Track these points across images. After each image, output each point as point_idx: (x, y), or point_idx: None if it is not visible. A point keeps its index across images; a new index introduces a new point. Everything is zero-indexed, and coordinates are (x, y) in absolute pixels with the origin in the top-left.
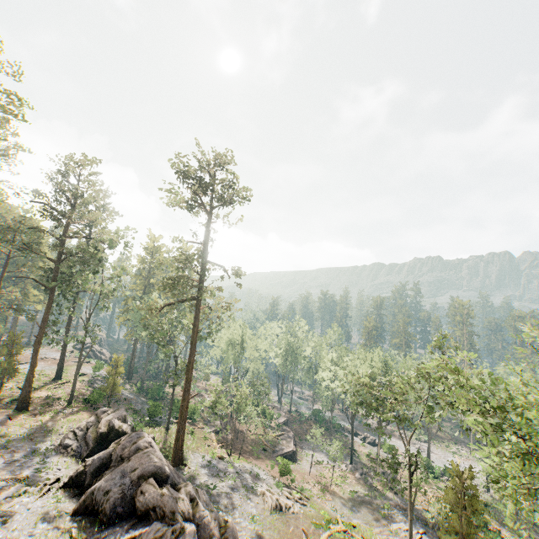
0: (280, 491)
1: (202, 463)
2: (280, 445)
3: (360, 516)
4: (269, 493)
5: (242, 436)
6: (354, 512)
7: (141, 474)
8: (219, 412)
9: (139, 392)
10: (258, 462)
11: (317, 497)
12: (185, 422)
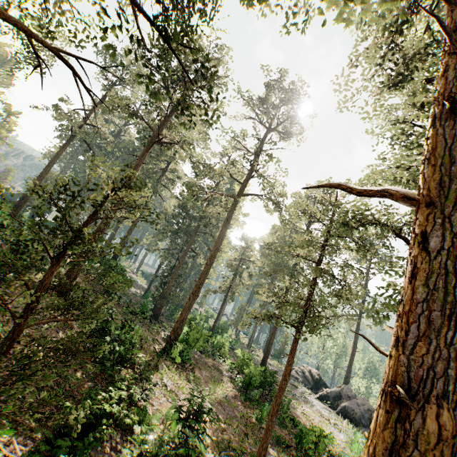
0: None
1: None
2: None
3: None
4: None
5: None
6: None
7: (368, 408)
8: None
9: None
10: None
11: None
12: None
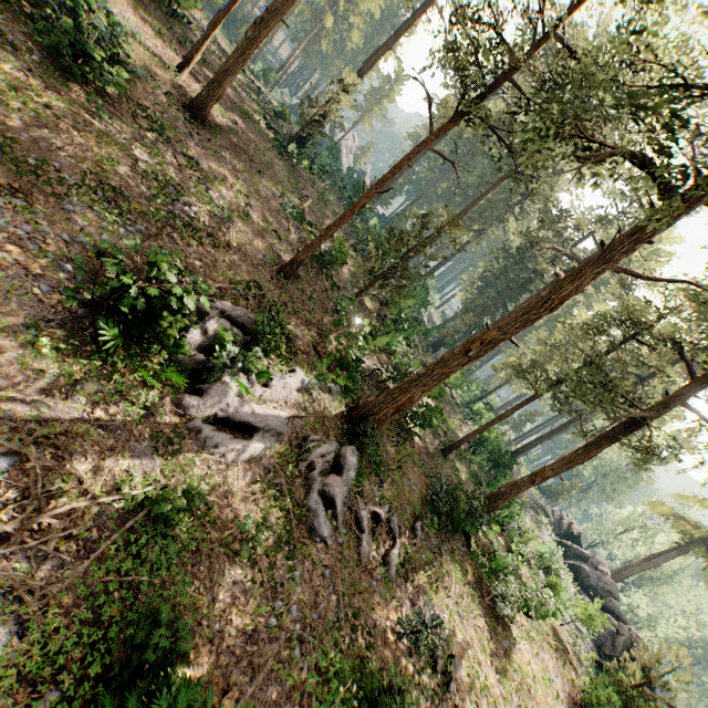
0: None
1: None
2: None
3: None
4: None
5: None
6: None
7: (610, 591)
8: None
9: None
10: None
11: None
12: None
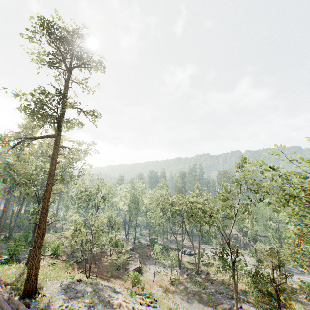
0: (133, 299)
1: (59, 288)
2: (130, 264)
3: (195, 306)
4: (125, 302)
5: (100, 262)
6: (191, 303)
7: None
8: (79, 242)
9: (7, 239)
10: (113, 279)
11: (163, 297)
12: (40, 249)
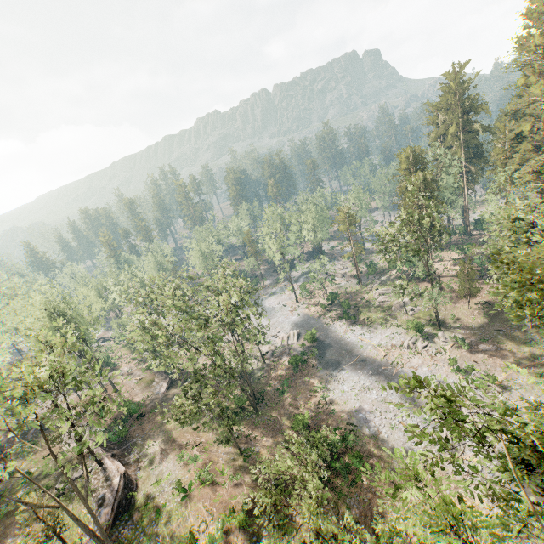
0: None
1: None
2: None
3: None
4: None
5: None
6: None
7: None
8: None
9: None
10: None
11: None
12: None
